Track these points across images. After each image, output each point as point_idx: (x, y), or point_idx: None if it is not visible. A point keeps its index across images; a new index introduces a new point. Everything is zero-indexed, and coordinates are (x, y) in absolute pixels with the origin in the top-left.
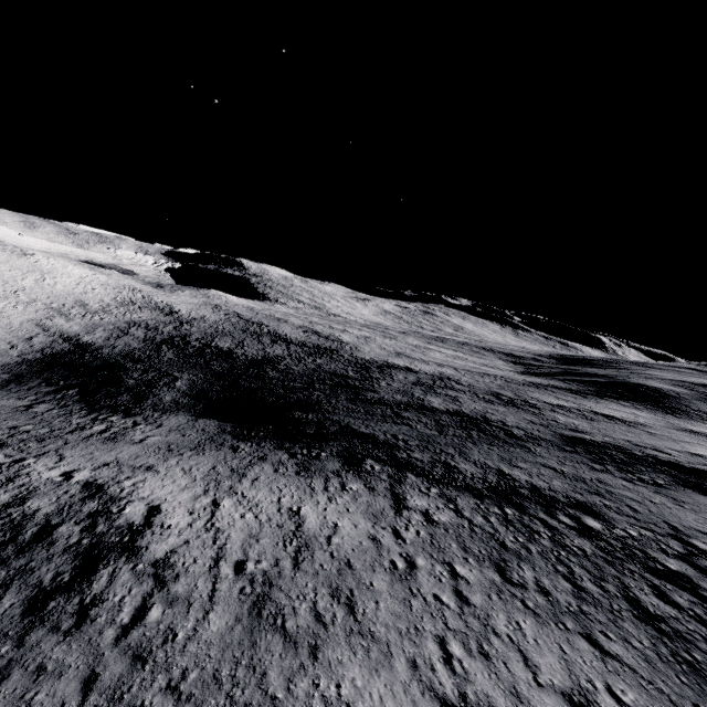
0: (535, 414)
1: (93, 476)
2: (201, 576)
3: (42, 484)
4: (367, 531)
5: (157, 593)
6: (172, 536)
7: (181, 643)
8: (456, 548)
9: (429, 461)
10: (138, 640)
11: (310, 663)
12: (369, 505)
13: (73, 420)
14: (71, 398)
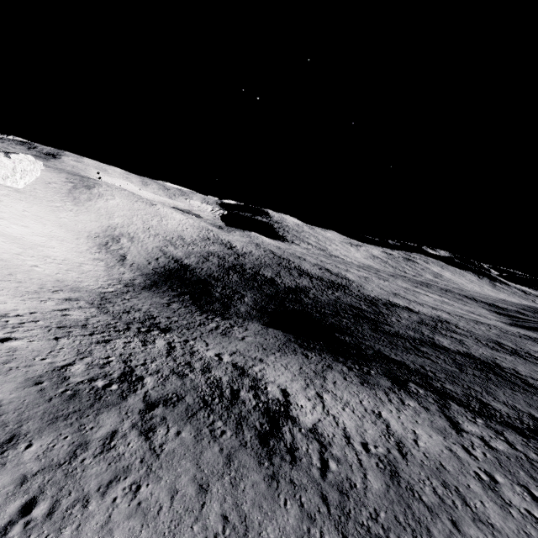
0: None
1: (233, 360)
2: (344, 447)
3: (210, 360)
4: (441, 443)
5: (325, 452)
6: (308, 413)
7: (361, 490)
8: (525, 475)
9: (462, 394)
10: (334, 480)
11: (456, 532)
12: (431, 421)
13: (196, 317)
14: (187, 301)
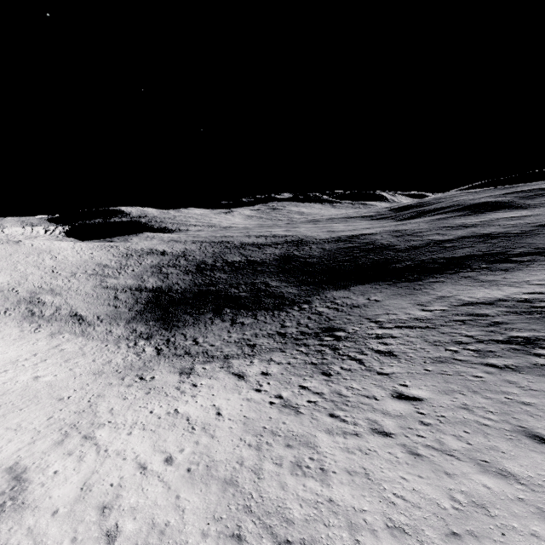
0: (493, 226)
1: (443, 306)
2: None
3: (445, 313)
4: None
5: None
6: None
7: None
8: None
9: (532, 249)
10: None
11: None
12: None
13: (292, 314)
14: (240, 312)
